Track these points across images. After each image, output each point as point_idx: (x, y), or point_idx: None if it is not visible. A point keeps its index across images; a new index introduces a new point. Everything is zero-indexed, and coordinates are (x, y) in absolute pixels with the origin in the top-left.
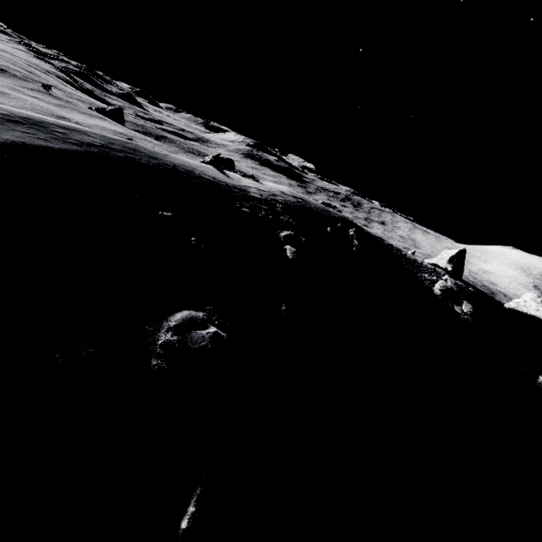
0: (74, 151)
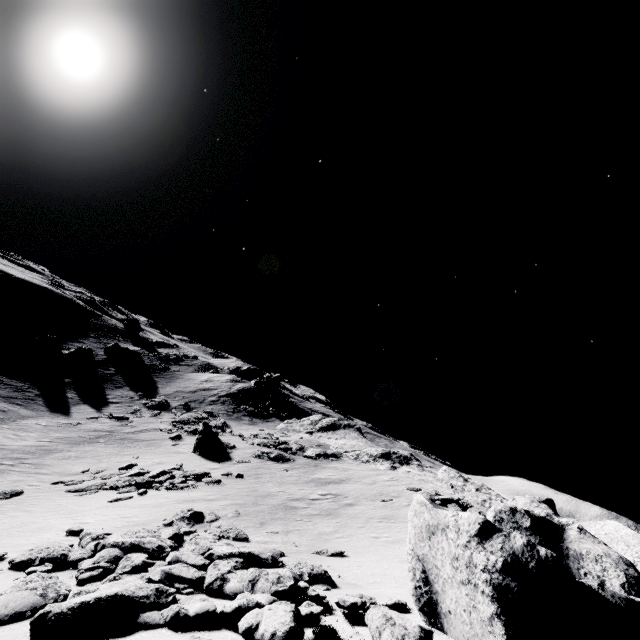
0: None
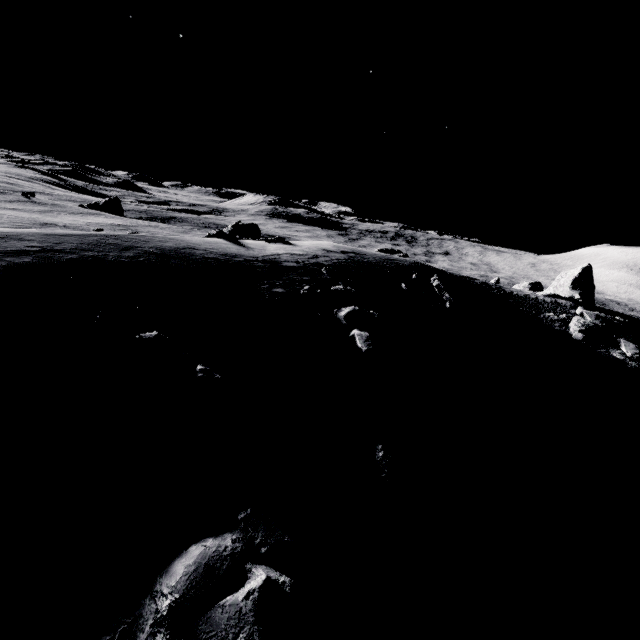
0: None
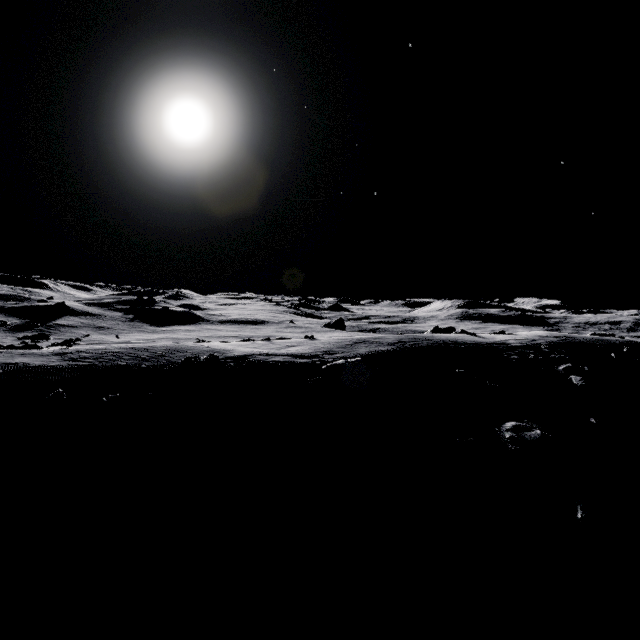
0: (390, 348)
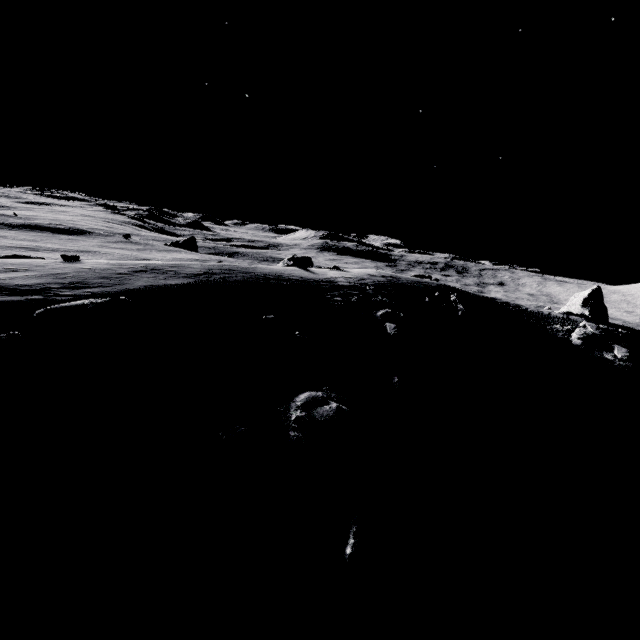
0: (186, 282)
